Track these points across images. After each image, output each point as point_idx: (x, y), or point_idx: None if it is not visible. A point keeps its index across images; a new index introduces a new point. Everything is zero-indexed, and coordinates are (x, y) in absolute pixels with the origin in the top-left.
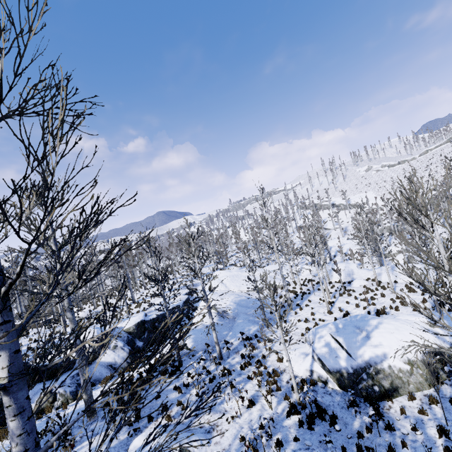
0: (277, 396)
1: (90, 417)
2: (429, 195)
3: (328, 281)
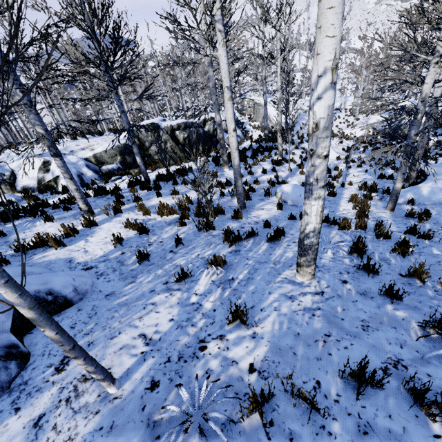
0: (351, 141)
1: (267, 143)
2: (428, 45)
3: (342, 109)
